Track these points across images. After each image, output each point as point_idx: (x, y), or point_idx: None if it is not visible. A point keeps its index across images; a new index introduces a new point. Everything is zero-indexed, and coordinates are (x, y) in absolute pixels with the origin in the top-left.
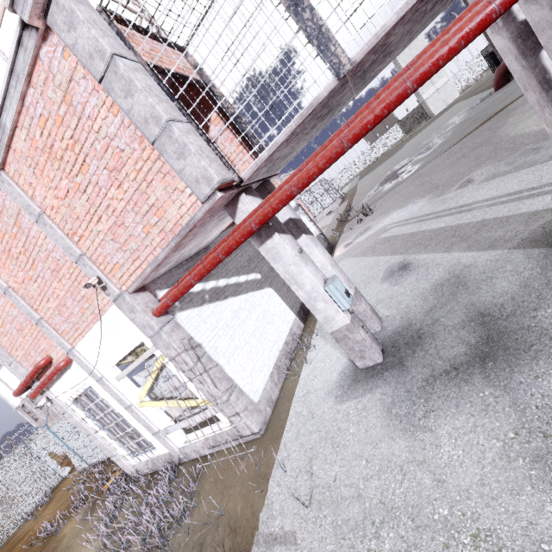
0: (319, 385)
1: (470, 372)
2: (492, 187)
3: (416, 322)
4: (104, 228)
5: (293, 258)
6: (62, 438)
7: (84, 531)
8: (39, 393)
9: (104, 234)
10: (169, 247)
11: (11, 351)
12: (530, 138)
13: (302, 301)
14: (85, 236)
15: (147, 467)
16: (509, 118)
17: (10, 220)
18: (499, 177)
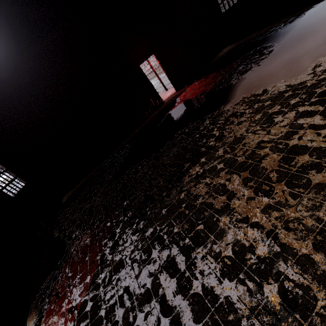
0: None
1: None
2: None
3: None
4: None
5: None
6: None
7: None
8: None
9: None
10: None
11: None
12: None
13: None
14: None
15: None
16: None
17: None
18: None
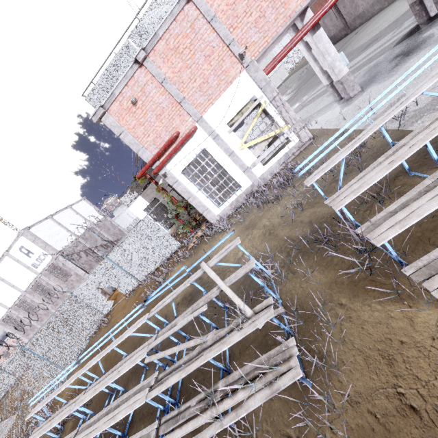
0: (332, 116)
1: (405, 59)
2: (362, 56)
3: (366, 79)
4: (252, 20)
5: (328, 39)
6: (119, 262)
7: (200, 253)
8: (164, 165)
9: (250, 24)
10: (286, 26)
11: (142, 139)
12: (367, 42)
13: (329, 64)
14: (238, 27)
15: (230, 208)
16: (345, 50)
17: (188, 24)
18: (363, 53)
